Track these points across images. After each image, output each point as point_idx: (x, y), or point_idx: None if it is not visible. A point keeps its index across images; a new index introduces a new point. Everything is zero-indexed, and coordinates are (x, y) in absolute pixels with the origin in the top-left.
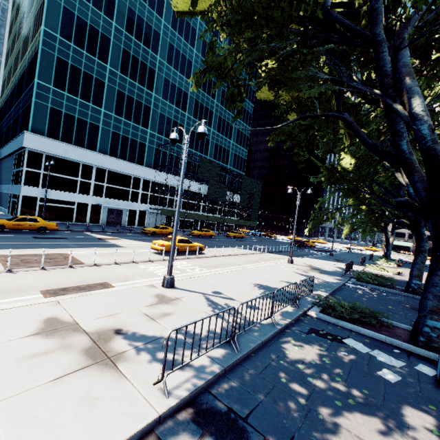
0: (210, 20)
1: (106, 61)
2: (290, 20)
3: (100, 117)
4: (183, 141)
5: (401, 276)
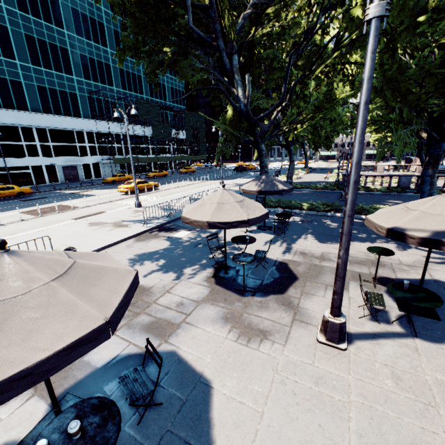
0: (116, 7)
1: None
2: (171, 33)
3: (18, 72)
4: (114, 83)
5: (298, 180)
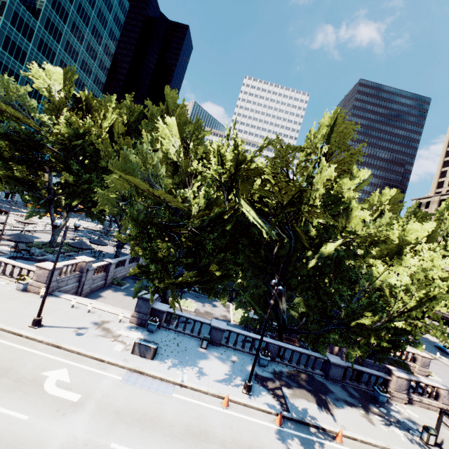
0: None
1: None
2: None
3: None
4: None
5: None
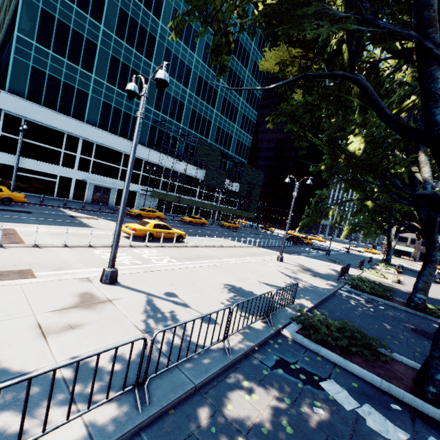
0: None
1: (99, 20)
2: None
3: (90, 84)
4: (182, 121)
5: (401, 285)
